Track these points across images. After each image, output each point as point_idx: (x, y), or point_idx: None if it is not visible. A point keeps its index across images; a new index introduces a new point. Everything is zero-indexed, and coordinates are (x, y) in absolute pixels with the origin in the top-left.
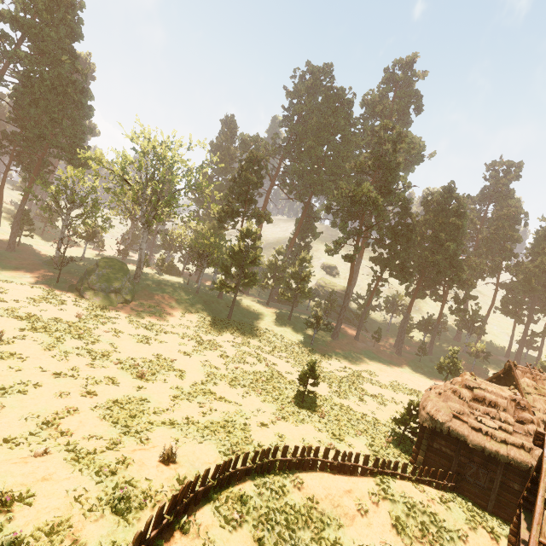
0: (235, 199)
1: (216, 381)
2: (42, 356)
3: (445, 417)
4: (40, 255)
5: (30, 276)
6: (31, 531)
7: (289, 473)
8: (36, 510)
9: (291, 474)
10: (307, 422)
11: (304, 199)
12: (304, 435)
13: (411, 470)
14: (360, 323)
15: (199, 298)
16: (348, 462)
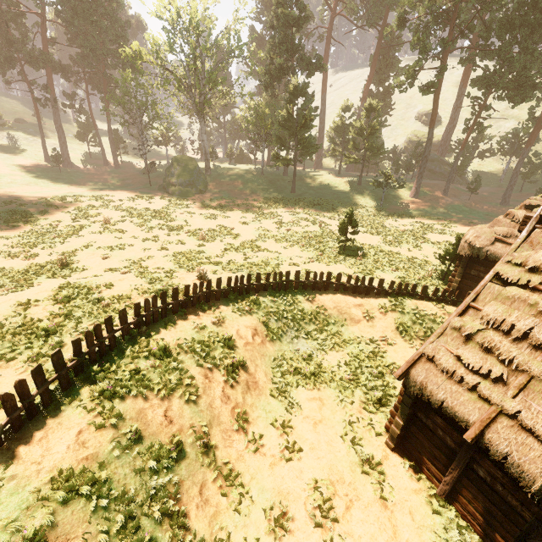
0: (278, 52)
1: (264, 240)
2: (135, 230)
3: (485, 242)
4: (138, 168)
5: (132, 185)
6: (109, 297)
7: (305, 292)
8: (113, 291)
9: (305, 292)
10: (340, 263)
11: (372, 20)
12: (332, 271)
13: (432, 292)
14: (450, 174)
15: (264, 178)
16: (361, 285)
